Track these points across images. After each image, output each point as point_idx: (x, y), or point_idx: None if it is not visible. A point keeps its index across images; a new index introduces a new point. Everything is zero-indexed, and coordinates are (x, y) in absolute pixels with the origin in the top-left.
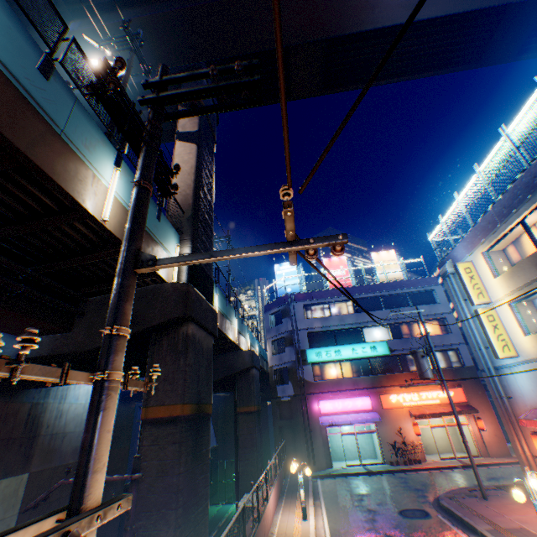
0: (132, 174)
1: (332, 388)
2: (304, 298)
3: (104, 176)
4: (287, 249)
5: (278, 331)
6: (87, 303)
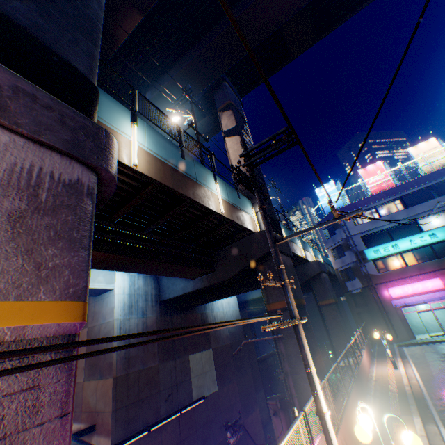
0: (221, 180)
1: (397, 277)
2: (350, 209)
3: (214, 190)
4: (336, 221)
5: (334, 240)
6: (216, 255)
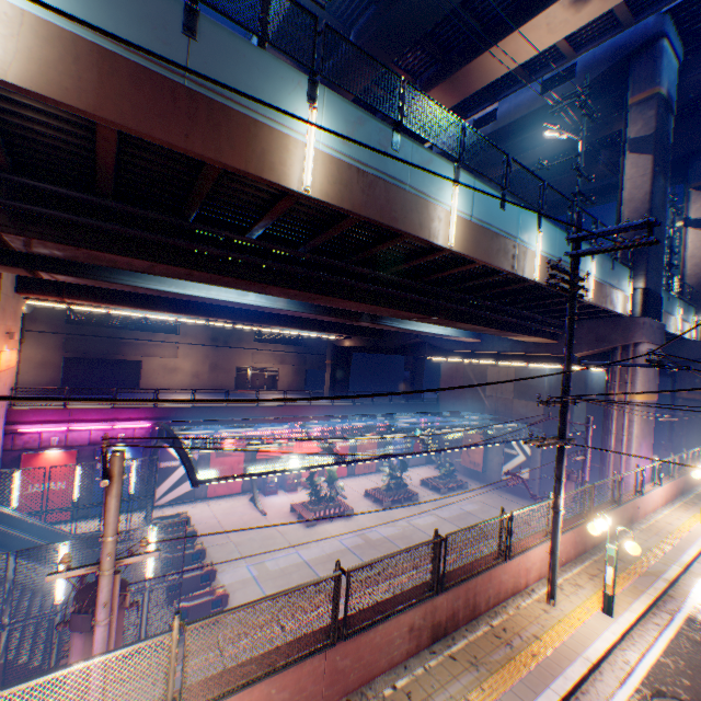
0: (680, 302)
1: None
2: None
3: (675, 316)
4: None
5: None
6: None
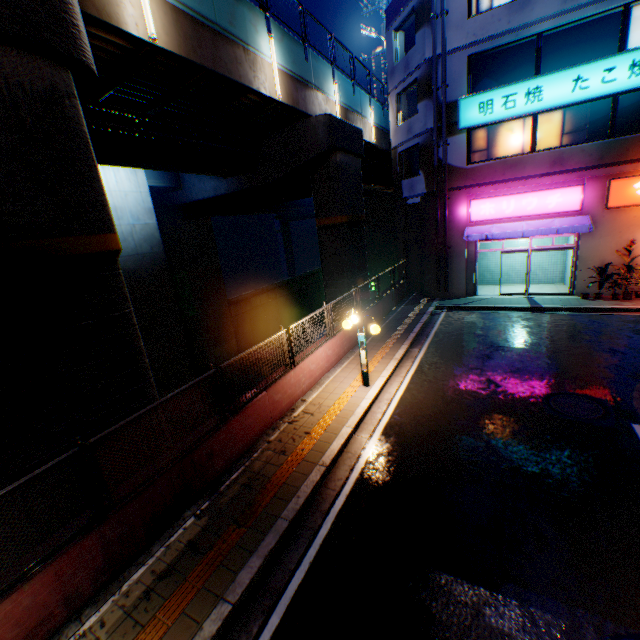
0: None
1: (501, 178)
2: None
3: None
4: None
5: (407, 68)
6: None
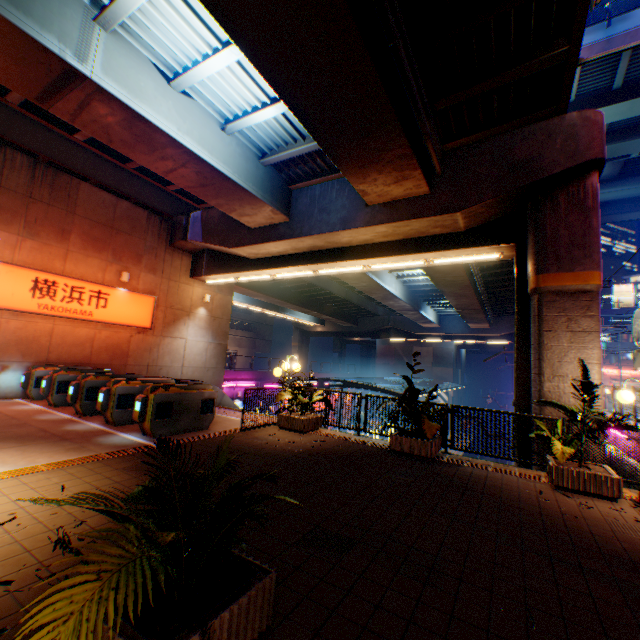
0: None
1: None
2: None
3: None
4: None
5: None
6: None
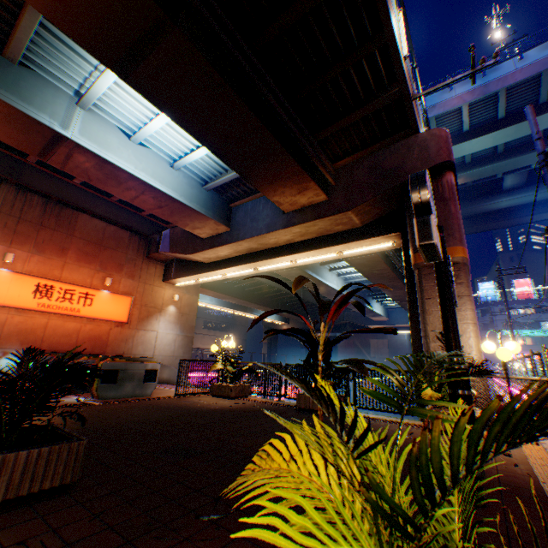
0: None
1: None
2: (499, 304)
3: None
4: None
5: (482, 319)
6: None
